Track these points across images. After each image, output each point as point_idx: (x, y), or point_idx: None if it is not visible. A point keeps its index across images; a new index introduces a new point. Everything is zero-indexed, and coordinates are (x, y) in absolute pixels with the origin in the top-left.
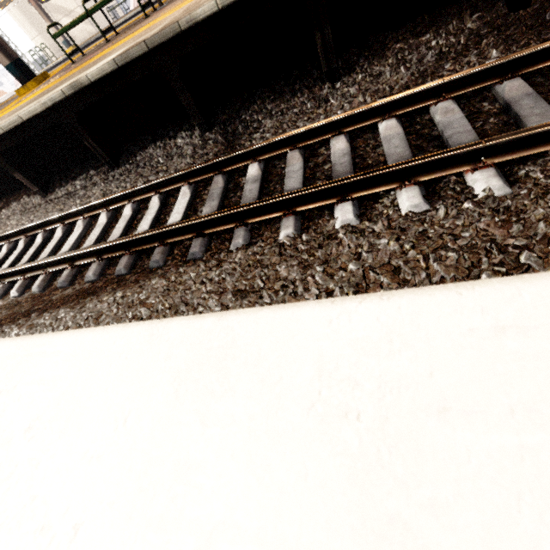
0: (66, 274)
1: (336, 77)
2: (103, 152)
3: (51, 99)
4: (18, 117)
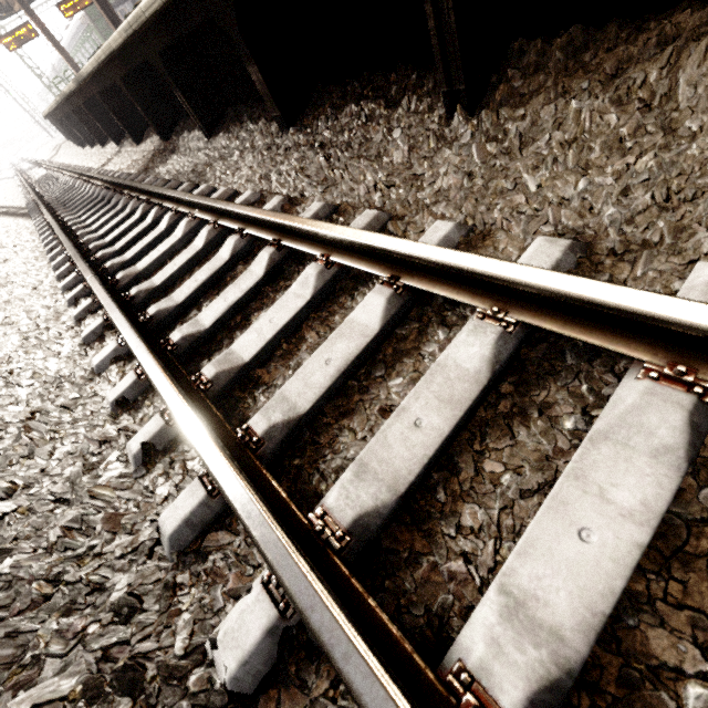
0: (30, 203)
1: (135, 142)
2: (93, 136)
3: (54, 103)
4: (51, 105)
